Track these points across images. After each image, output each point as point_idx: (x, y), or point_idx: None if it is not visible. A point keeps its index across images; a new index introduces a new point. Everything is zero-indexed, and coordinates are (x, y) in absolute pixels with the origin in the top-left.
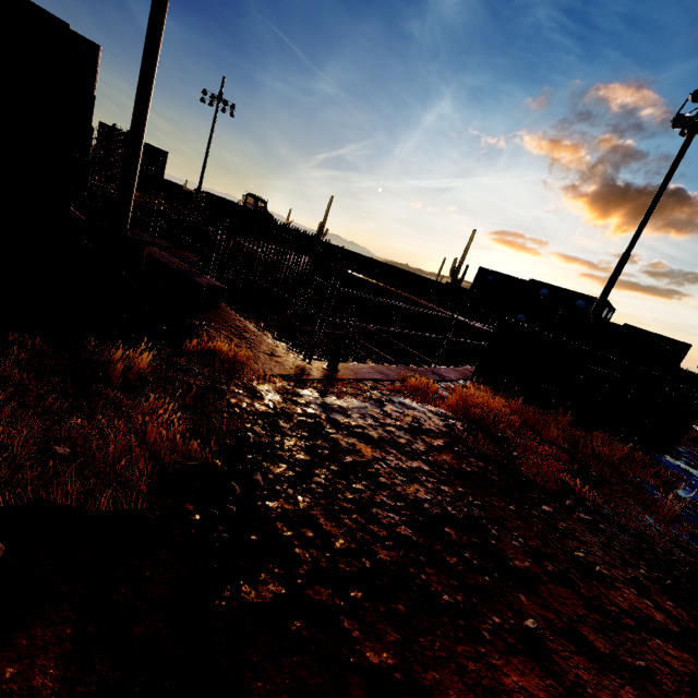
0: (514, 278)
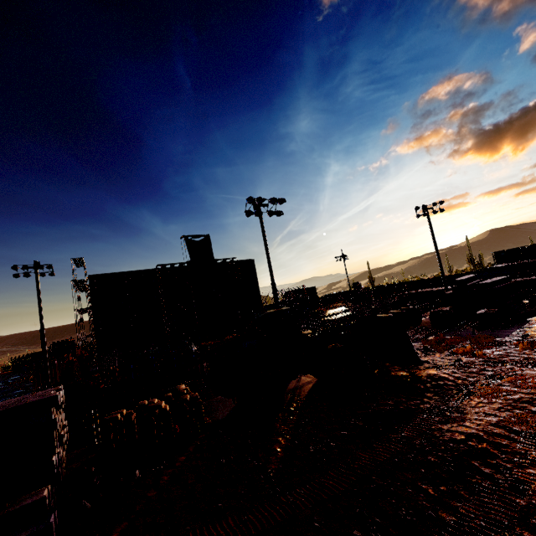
0: (517, 248)
